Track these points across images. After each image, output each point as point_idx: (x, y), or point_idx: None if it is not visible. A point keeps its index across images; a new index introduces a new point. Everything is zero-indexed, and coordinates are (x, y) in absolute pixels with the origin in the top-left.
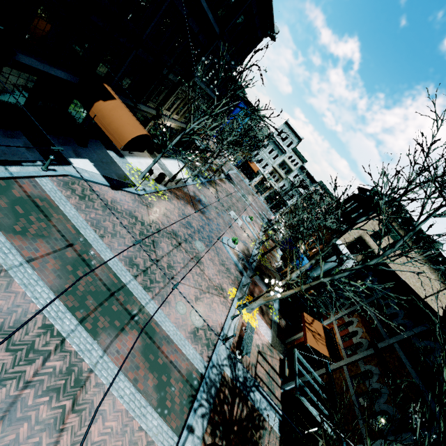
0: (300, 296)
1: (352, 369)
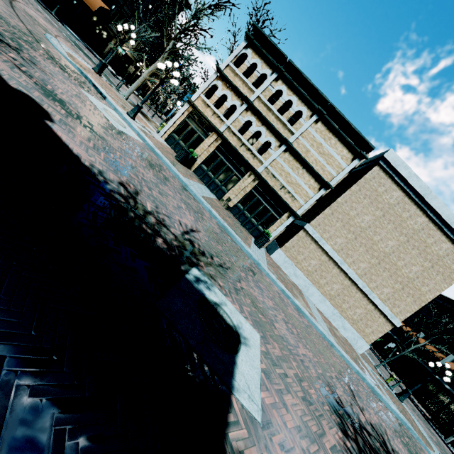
0: None
1: None
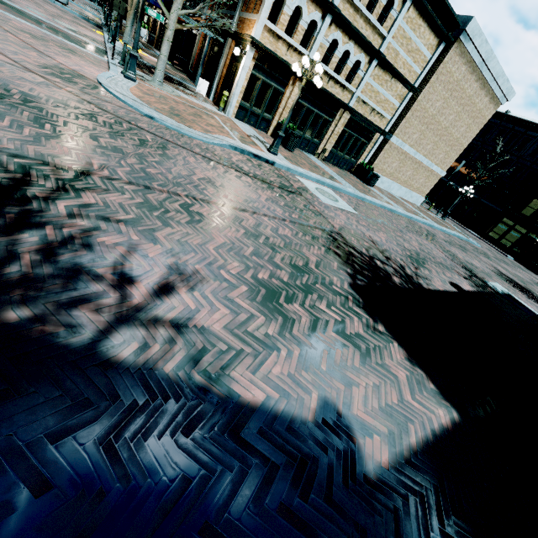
0: (179, 34)
1: (222, 5)
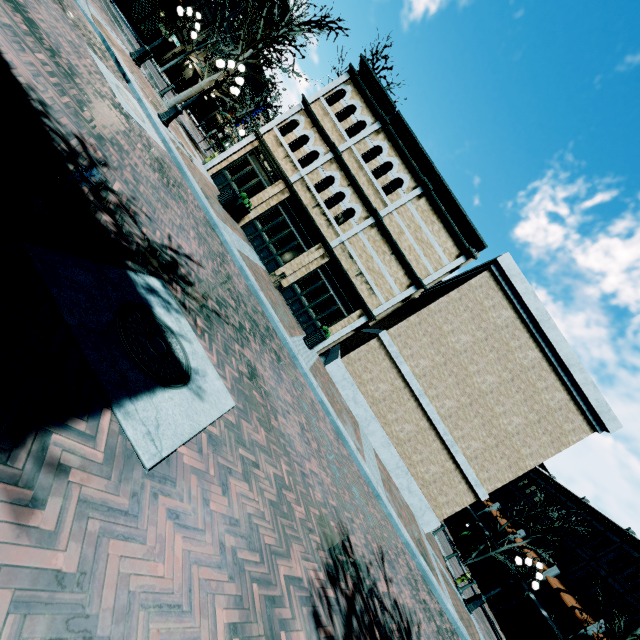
0: None
1: None
